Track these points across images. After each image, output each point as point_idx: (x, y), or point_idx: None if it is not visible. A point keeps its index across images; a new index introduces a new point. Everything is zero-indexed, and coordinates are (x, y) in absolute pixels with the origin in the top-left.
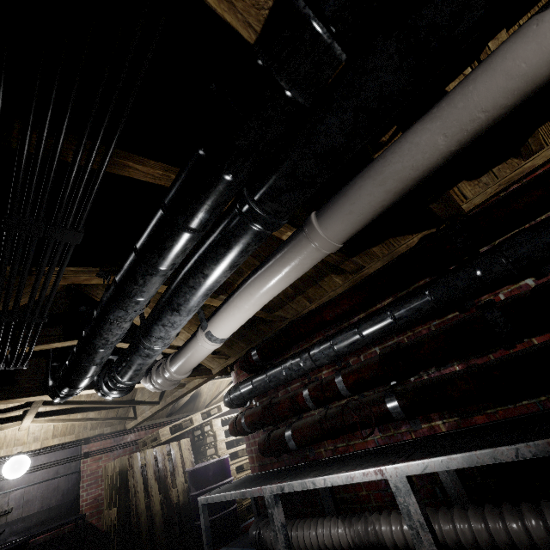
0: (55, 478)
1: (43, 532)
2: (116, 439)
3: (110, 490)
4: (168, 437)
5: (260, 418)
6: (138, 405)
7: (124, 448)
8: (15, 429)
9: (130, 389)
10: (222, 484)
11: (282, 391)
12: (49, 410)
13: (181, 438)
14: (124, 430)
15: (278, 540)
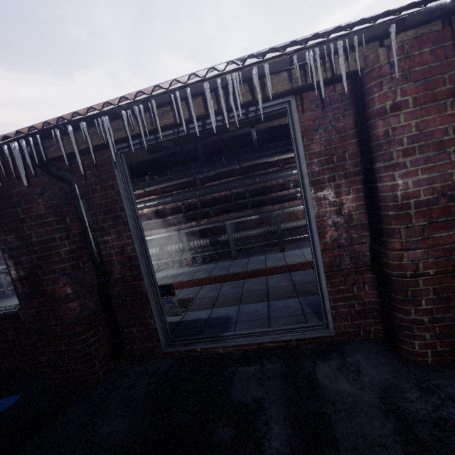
0: None
1: None
2: None
3: None
4: None
5: None
6: None
7: None
8: None
9: None
10: None
11: None
12: None
13: None
14: None
15: (2, 278)
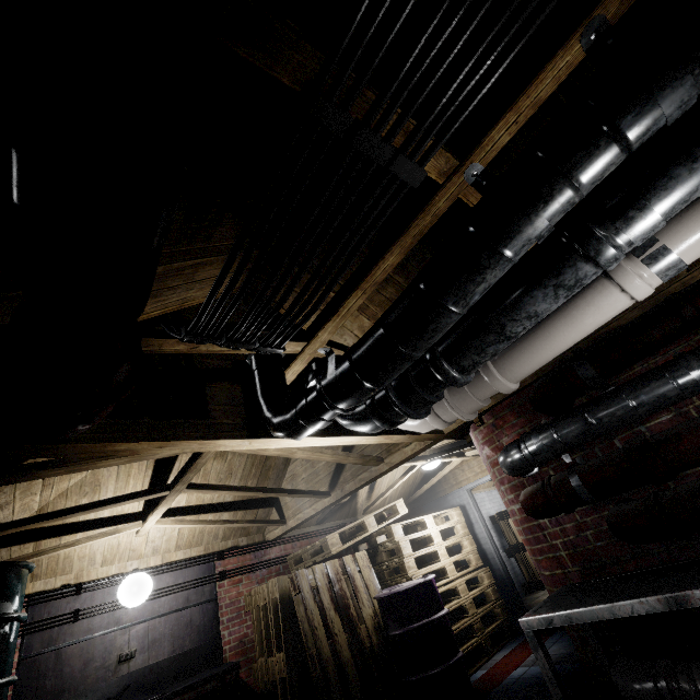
0: (186, 608)
1: (186, 688)
2: (256, 554)
3: (264, 627)
4: (340, 548)
5: (628, 471)
6: (304, 496)
7: (268, 567)
8: (132, 533)
9: (427, 409)
10: (439, 617)
11: (622, 436)
12: (174, 506)
13: (338, 556)
14: (263, 541)
15: None
